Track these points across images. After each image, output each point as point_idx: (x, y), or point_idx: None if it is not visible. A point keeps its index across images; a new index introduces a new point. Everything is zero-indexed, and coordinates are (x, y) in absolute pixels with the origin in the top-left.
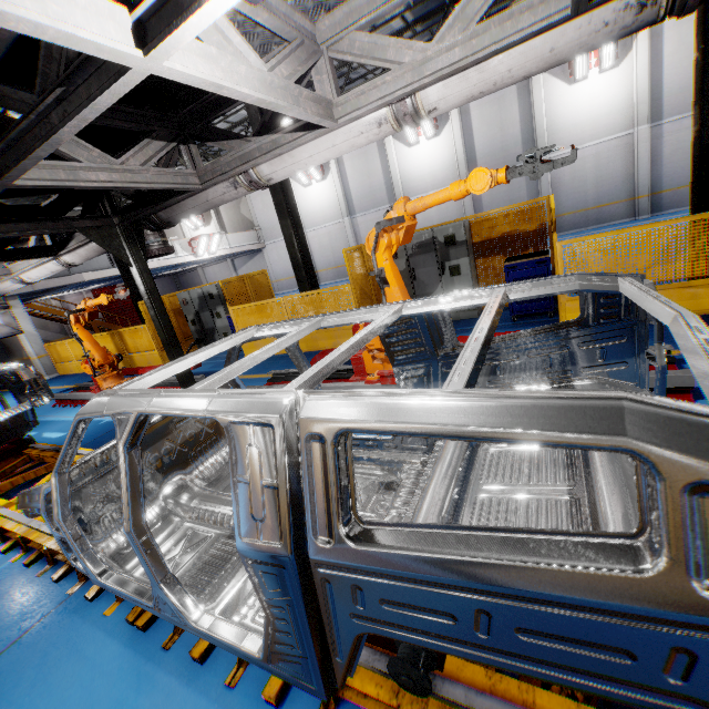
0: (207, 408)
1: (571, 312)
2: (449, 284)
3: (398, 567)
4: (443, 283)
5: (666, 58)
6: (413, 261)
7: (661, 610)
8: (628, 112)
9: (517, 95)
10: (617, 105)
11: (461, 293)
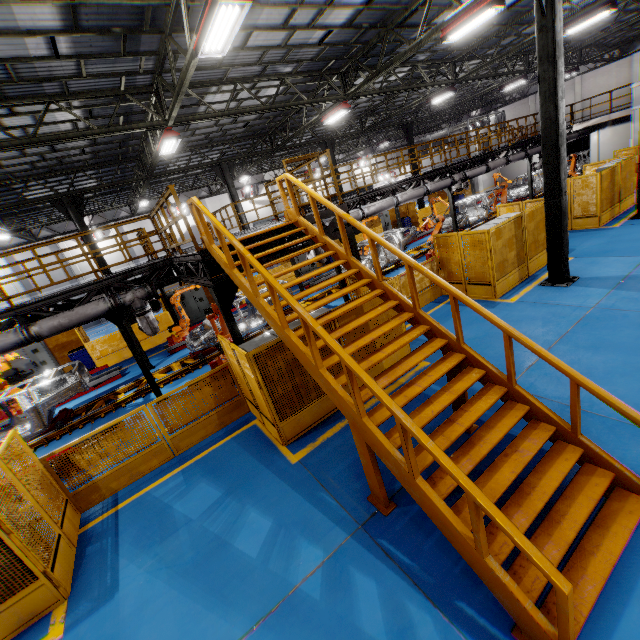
0: (11, 397)
1: (101, 365)
2: (43, 369)
3: (50, 396)
4: (39, 370)
5: (129, 236)
6: (17, 365)
7: (70, 385)
8: (122, 258)
9: (50, 248)
10: (115, 255)
11: (49, 371)
